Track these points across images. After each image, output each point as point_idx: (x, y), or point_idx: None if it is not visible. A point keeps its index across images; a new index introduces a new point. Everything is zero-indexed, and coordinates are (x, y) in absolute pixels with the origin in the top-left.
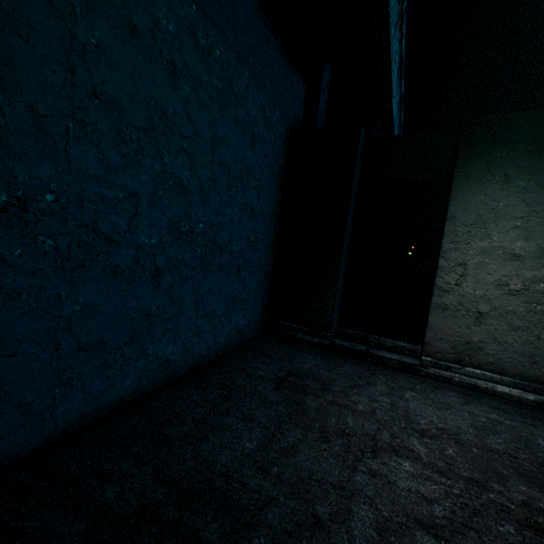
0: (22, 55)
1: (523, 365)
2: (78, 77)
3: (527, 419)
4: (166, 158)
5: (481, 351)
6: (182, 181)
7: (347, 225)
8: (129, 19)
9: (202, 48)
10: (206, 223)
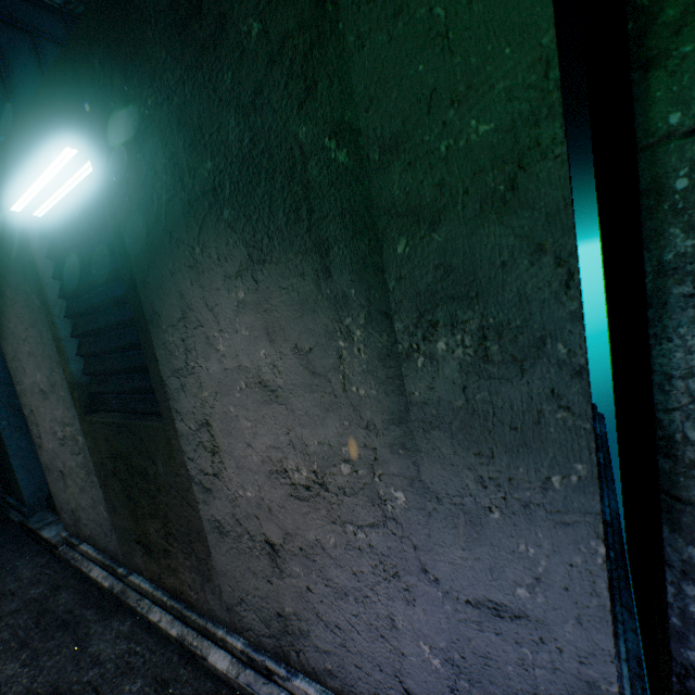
0: None
1: (104, 538)
2: None
3: (43, 632)
4: None
5: (82, 521)
6: None
7: None
8: None
9: None
10: None
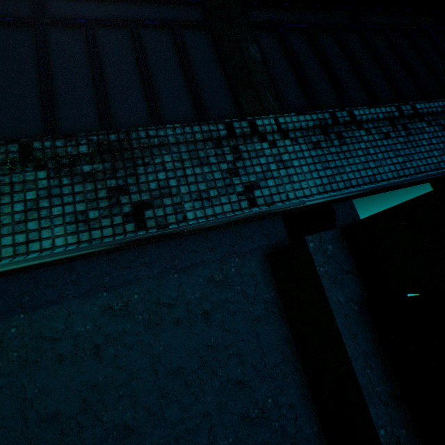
0: (0, 436)
1: None
2: (30, 419)
3: None
4: (105, 417)
5: None
6: (126, 423)
7: (361, 391)
8: (58, 354)
9: (120, 309)
10: (167, 441)
